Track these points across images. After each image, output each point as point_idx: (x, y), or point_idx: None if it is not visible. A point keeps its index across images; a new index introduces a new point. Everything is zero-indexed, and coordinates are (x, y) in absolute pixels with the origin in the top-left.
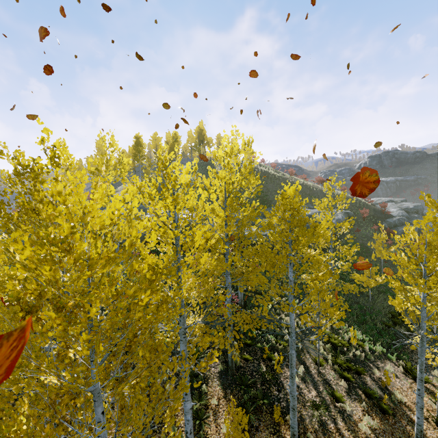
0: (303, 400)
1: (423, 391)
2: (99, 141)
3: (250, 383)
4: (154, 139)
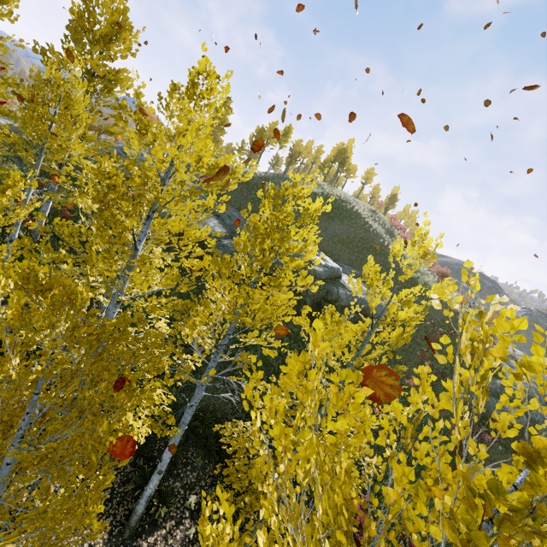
0: None
1: None
2: None
3: None
4: (270, 129)
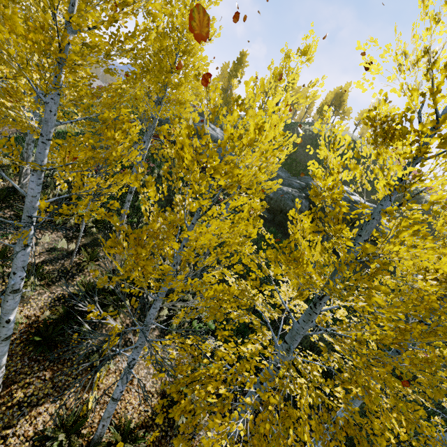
0: (13, 250)
1: (3, 308)
2: (227, 64)
3: (5, 201)
4: None
